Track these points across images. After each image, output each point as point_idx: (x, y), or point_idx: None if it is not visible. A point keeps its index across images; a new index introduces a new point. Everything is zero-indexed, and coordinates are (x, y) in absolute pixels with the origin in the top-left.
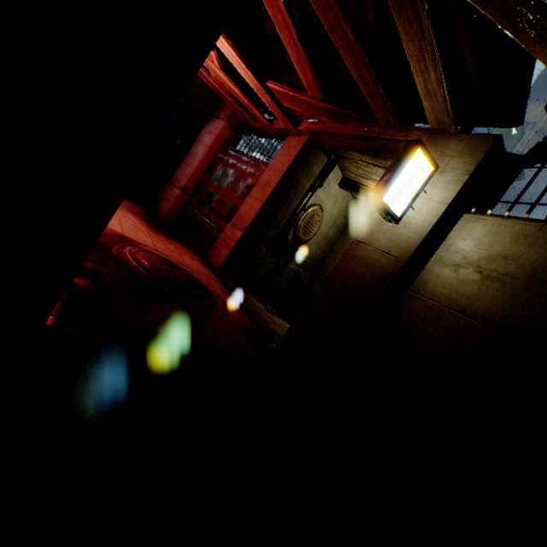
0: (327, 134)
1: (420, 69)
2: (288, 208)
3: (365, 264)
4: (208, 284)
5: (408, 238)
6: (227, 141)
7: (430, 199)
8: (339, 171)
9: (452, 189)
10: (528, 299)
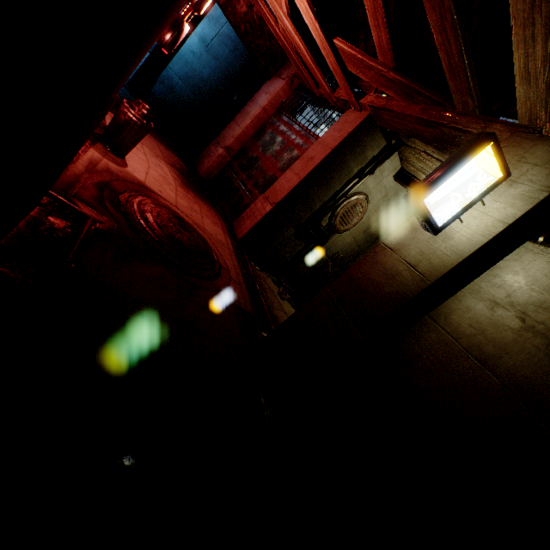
0: (390, 113)
1: (525, 38)
2: (327, 191)
3: (384, 273)
4: (219, 253)
5: (444, 255)
6: (284, 105)
7: (486, 214)
8: (398, 160)
9: (520, 206)
10: None
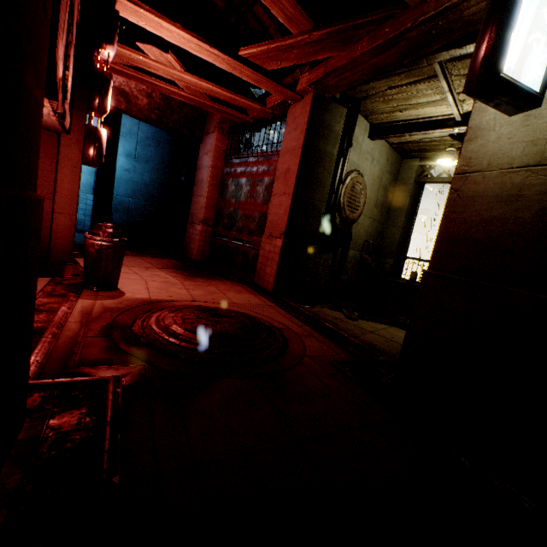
0: (336, 73)
1: None
2: (323, 189)
3: (497, 201)
4: (266, 317)
5: None
6: (227, 152)
7: None
8: (363, 120)
9: None
10: None
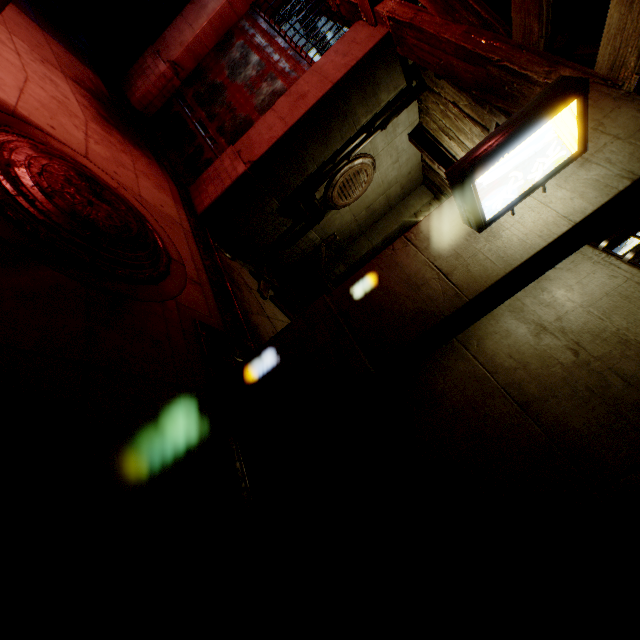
0: (419, 34)
1: None
2: (325, 150)
3: (406, 281)
4: (168, 236)
5: (488, 261)
6: None
7: (547, 205)
8: (417, 113)
9: (592, 198)
10: (638, 427)
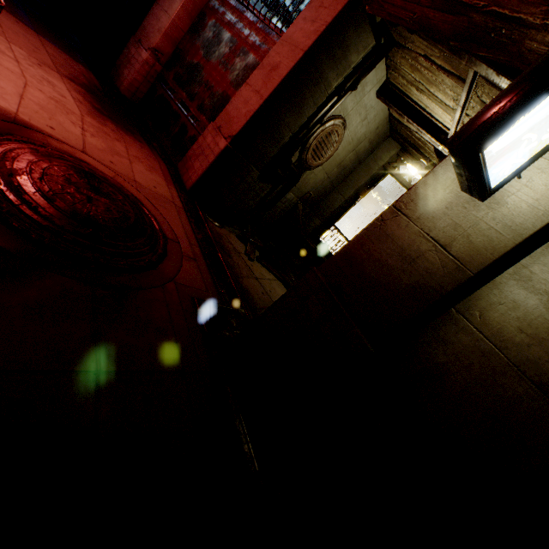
0: None
1: None
2: (299, 117)
3: (399, 254)
4: (162, 217)
5: (493, 231)
6: None
7: None
8: (384, 69)
9: None
10: None
